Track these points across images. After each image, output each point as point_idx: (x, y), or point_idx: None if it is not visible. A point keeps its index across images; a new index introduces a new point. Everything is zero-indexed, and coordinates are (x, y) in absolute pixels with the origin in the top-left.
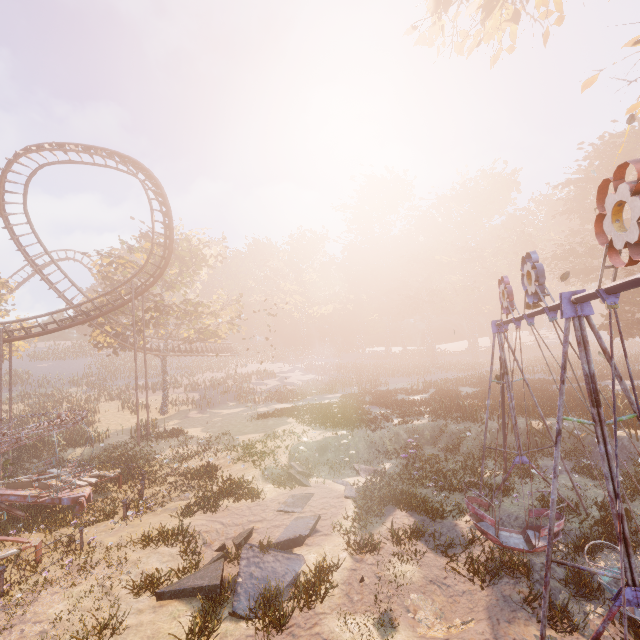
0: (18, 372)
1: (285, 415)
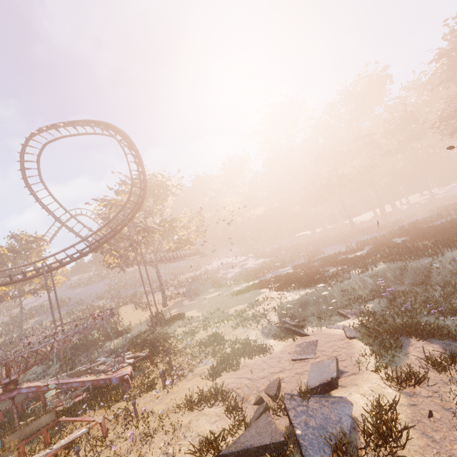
0: (63, 298)
1: (257, 288)
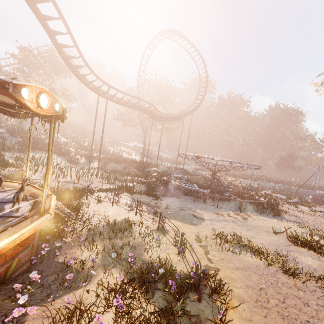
0: None
1: (205, 171)
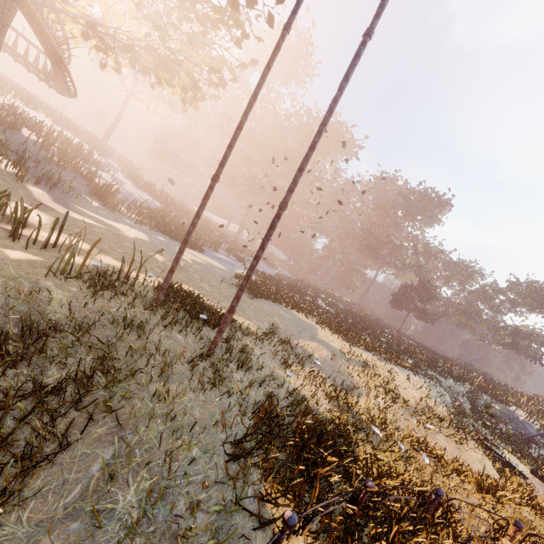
0: None
1: (279, 301)
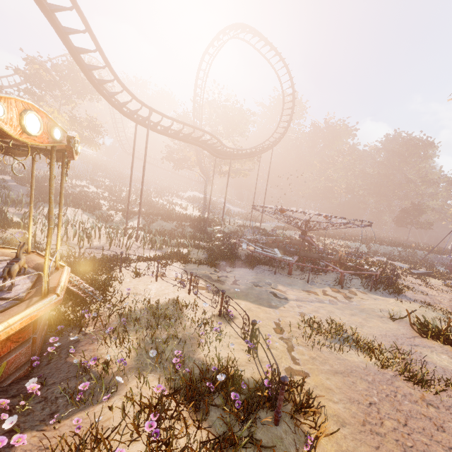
0: None
1: (291, 230)
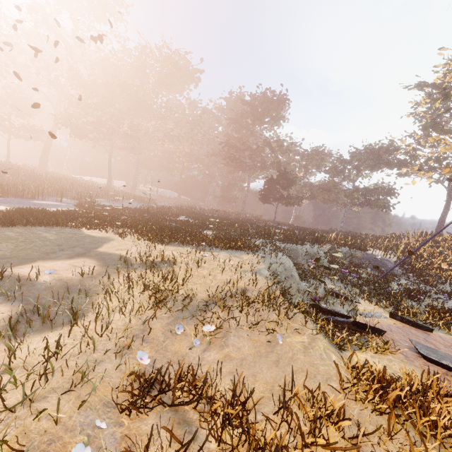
0: None
1: (61, 223)
